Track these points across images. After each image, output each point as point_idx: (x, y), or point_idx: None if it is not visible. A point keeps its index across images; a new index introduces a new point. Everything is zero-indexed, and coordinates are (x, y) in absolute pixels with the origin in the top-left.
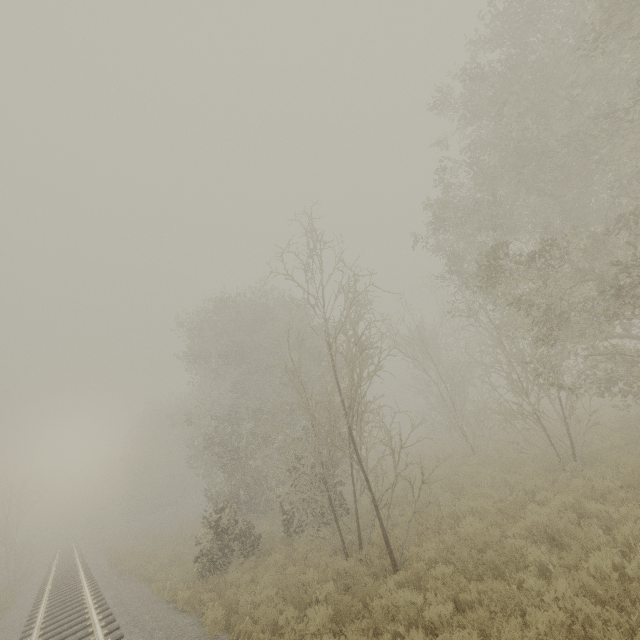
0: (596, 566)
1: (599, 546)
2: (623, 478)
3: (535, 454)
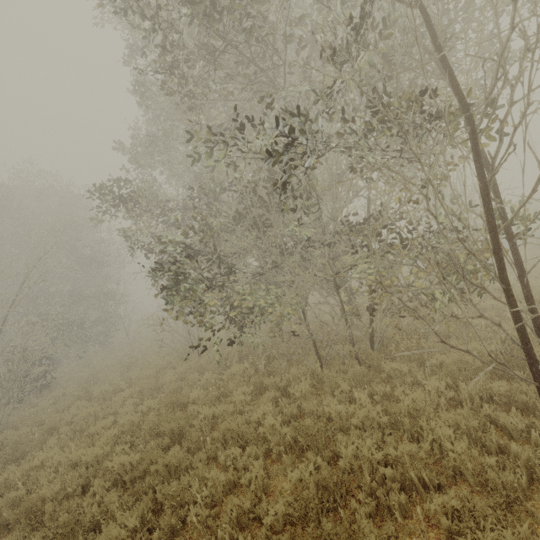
0: (49, 456)
1: (90, 434)
2: (182, 373)
3: (174, 347)
